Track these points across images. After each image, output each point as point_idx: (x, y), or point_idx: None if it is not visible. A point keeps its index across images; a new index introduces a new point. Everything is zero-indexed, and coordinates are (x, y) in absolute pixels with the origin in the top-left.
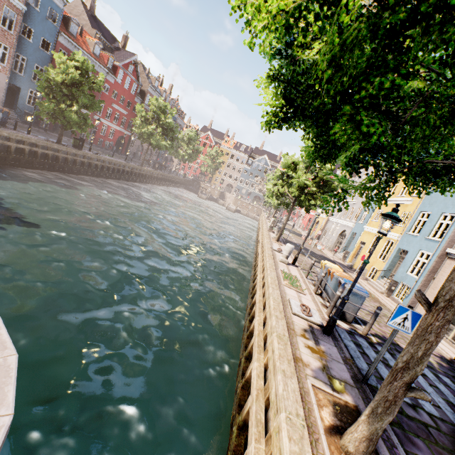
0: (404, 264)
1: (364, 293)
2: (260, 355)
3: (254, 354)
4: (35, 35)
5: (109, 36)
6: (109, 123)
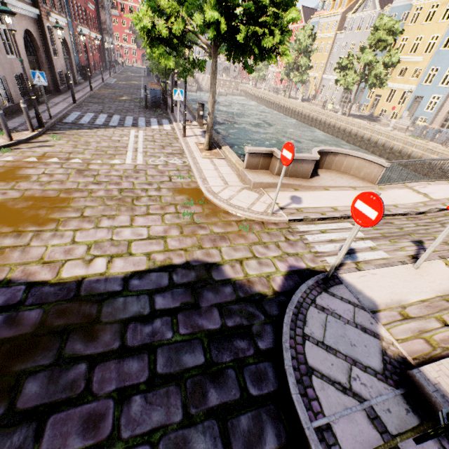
0: (421, 105)
1: None
2: None
3: None
4: None
5: None
6: (94, 34)
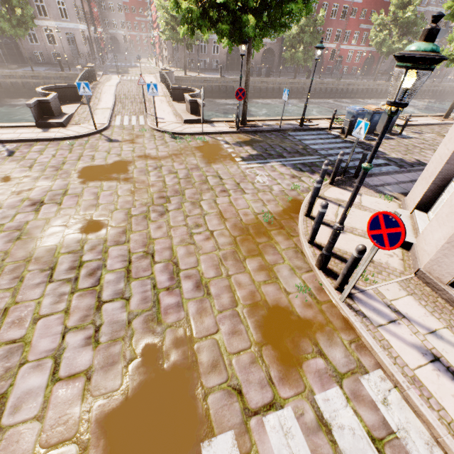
0: None
1: (353, 111)
2: None
3: None
4: None
5: None
6: (354, 47)
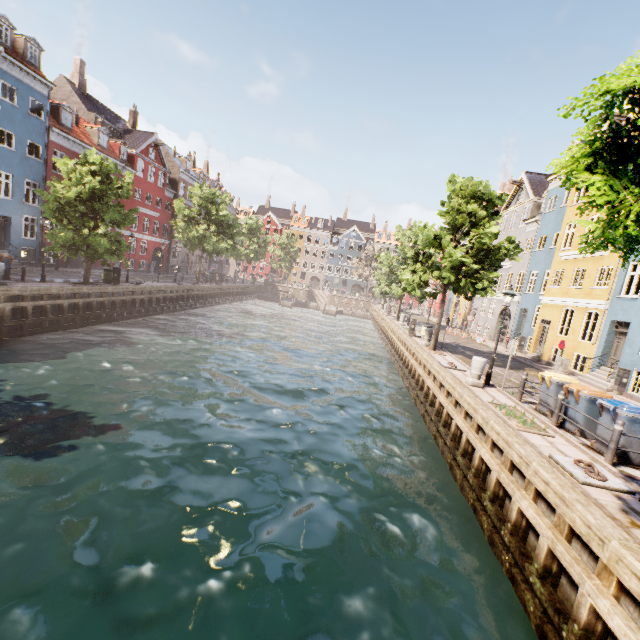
0: (629, 342)
1: None
2: (594, 581)
3: (582, 580)
4: (17, 141)
5: (111, 117)
6: (137, 234)
